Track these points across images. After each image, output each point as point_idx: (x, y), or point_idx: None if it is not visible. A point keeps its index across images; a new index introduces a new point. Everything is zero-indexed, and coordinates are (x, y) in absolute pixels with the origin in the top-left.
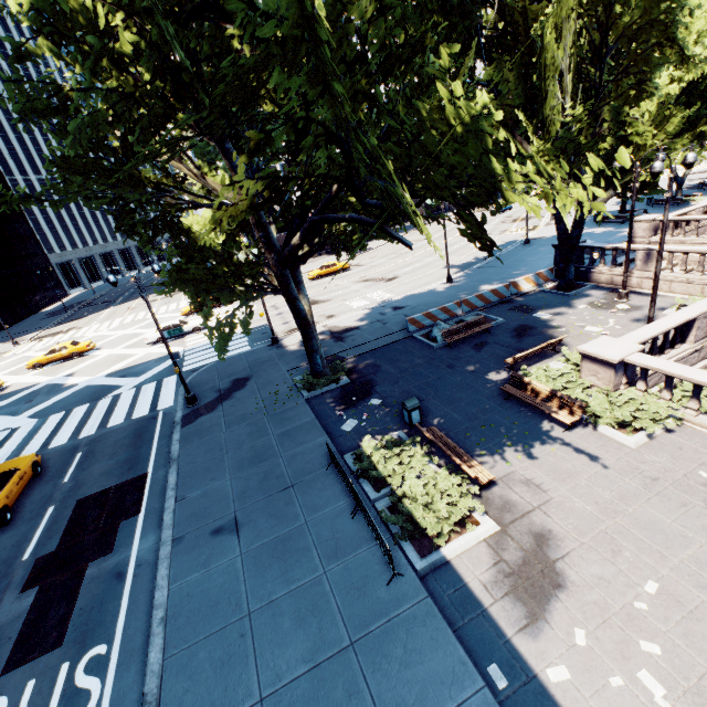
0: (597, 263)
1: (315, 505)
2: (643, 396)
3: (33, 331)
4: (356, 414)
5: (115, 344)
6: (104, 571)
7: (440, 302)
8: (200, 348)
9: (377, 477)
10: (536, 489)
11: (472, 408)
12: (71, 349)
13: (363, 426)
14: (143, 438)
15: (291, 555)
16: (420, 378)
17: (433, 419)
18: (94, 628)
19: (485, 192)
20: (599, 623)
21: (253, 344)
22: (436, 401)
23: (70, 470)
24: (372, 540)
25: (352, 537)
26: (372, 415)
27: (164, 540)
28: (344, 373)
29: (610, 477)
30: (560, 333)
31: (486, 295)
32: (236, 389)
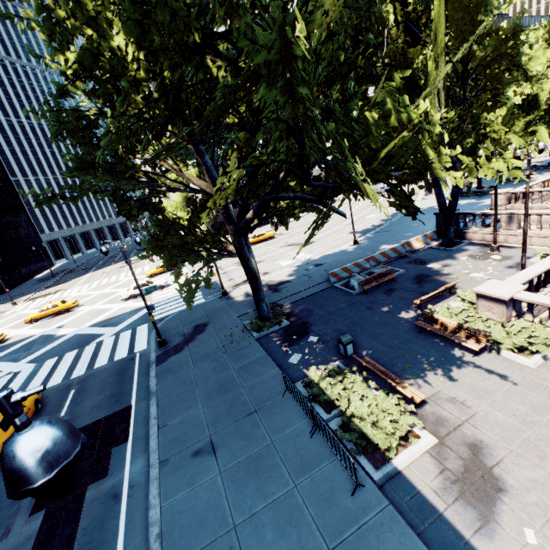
0: (468, 225)
1: (277, 427)
2: (531, 325)
3: (28, 294)
4: (299, 349)
5: (95, 301)
6: (101, 493)
7: (351, 259)
8: (164, 302)
9: (326, 401)
10: (461, 406)
11: (393, 340)
12: (60, 306)
13: (307, 359)
14: (124, 375)
15: (263, 471)
16: (346, 318)
17: (363, 350)
18: (97, 546)
19: (415, 171)
20: (543, 522)
21: (206, 297)
22: (363, 336)
23: (65, 405)
24: (332, 455)
25: (314, 453)
26: (313, 350)
27: (152, 463)
28: (284, 317)
29: (520, 393)
30: (451, 279)
31: (387, 252)
32: (198, 333)
